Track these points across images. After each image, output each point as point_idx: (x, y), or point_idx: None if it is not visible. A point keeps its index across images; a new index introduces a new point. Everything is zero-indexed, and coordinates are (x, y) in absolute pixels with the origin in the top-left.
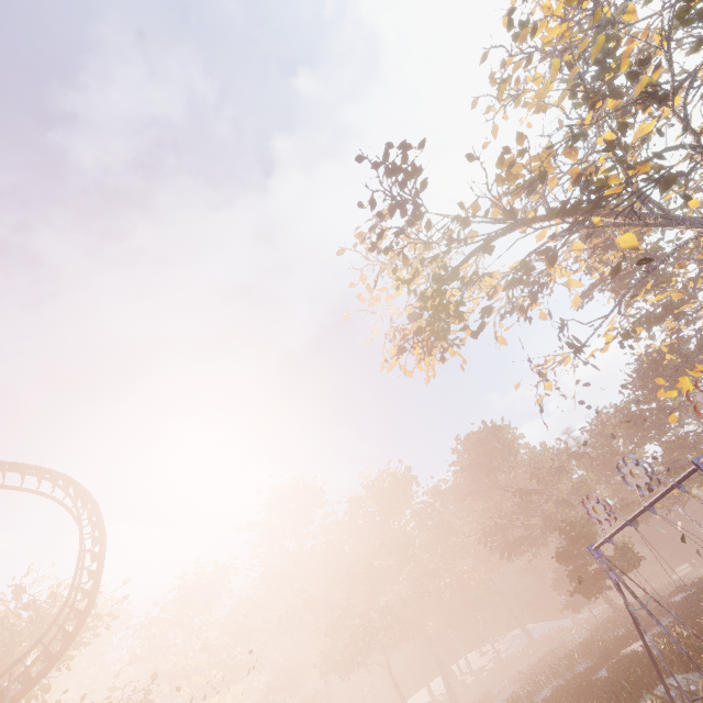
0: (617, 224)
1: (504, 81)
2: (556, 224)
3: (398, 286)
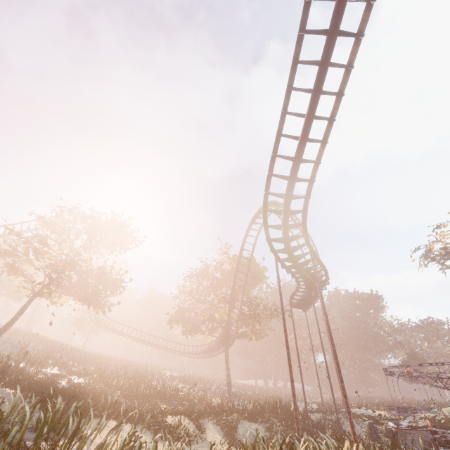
0: None
1: None
2: None
3: None
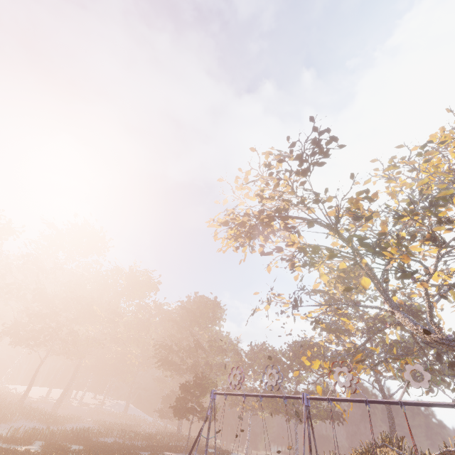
0: (367, 273)
1: (394, 166)
2: (348, 245)
3: (259, 194)
